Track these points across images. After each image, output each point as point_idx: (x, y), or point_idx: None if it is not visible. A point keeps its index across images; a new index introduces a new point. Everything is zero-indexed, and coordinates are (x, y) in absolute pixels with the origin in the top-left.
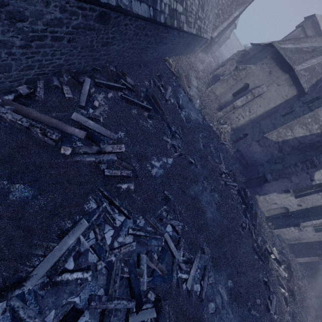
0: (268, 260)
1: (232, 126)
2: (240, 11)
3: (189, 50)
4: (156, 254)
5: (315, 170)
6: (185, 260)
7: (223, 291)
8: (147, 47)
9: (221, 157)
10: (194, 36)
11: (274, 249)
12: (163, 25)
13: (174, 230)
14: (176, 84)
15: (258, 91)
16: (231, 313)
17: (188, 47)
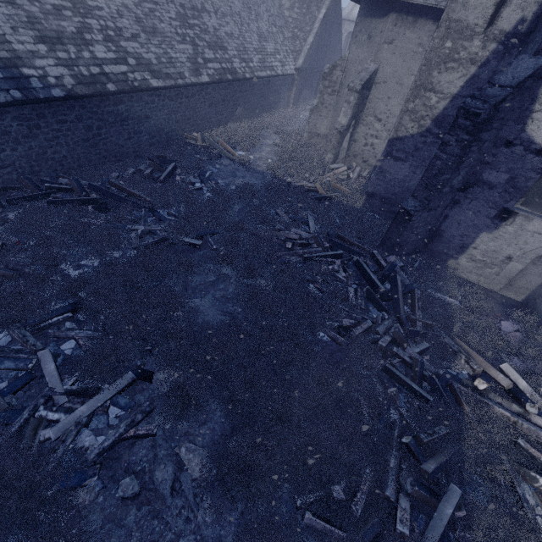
0: (458, 396)
1: (369, 164)
2: (327, 5)
3: (255, 106)
4: (7, 383)
5: (520, 126)
6: (74, 391)
7: (194, 458)
8: (99, 135)
9: (311, 220)
10: (226, 85)
11: (507, 367)
12: (74, 99)
13: (79, 346)
14: (208, 157)
15: (361, 78)
16: (208, 510)
17: (241, 104)
